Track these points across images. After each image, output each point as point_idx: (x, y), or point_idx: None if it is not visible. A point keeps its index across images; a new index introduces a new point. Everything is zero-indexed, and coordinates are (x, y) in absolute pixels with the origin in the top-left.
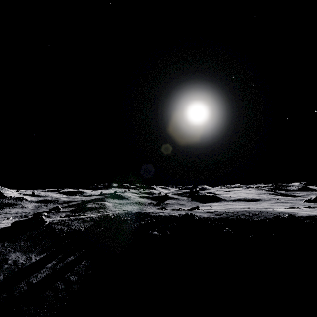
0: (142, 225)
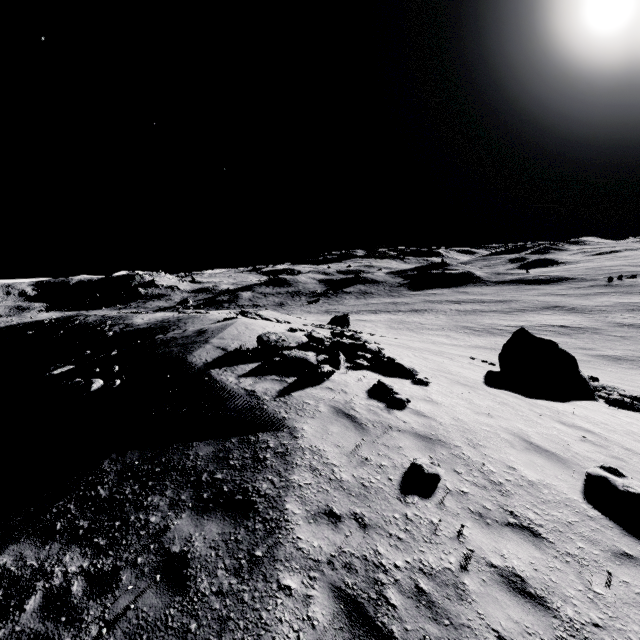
0: (44, 327)
